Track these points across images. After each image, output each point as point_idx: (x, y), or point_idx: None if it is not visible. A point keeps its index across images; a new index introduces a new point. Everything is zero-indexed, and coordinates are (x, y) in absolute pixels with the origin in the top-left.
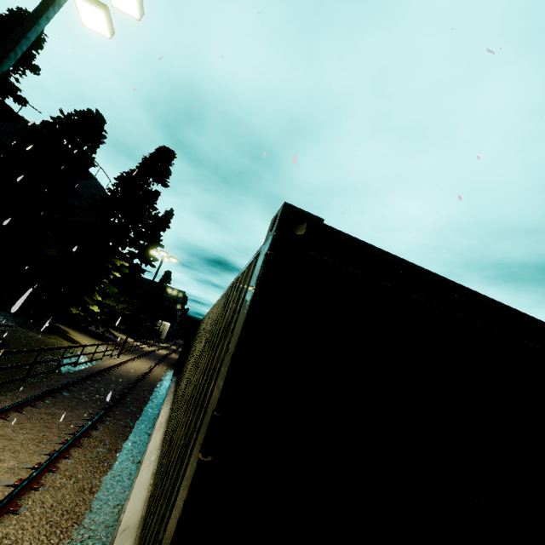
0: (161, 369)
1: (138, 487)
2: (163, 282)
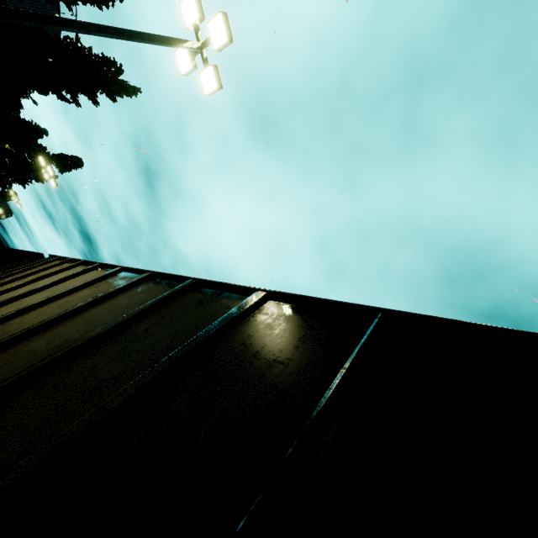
0: None
1: None
2: (1, 194)
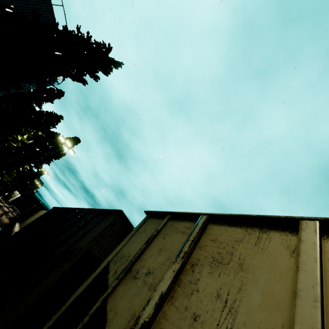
0: (5, 217)
1: (16, 229)
2: (36, 174)
